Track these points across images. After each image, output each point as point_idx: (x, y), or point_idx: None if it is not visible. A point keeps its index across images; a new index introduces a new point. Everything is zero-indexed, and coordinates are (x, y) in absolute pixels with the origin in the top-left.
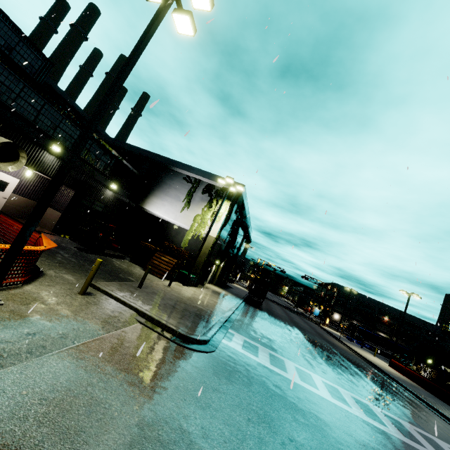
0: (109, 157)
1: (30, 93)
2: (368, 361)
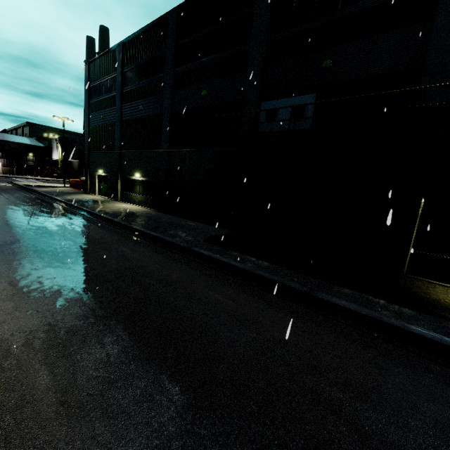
0: (21, 146)
1: None
2: None
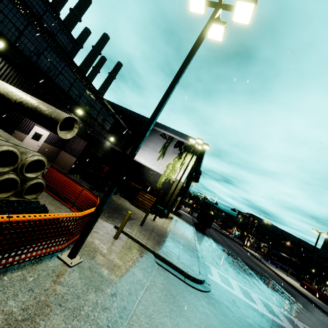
0: (111, 118)
1: (68, 70)
2: (287, 282)
